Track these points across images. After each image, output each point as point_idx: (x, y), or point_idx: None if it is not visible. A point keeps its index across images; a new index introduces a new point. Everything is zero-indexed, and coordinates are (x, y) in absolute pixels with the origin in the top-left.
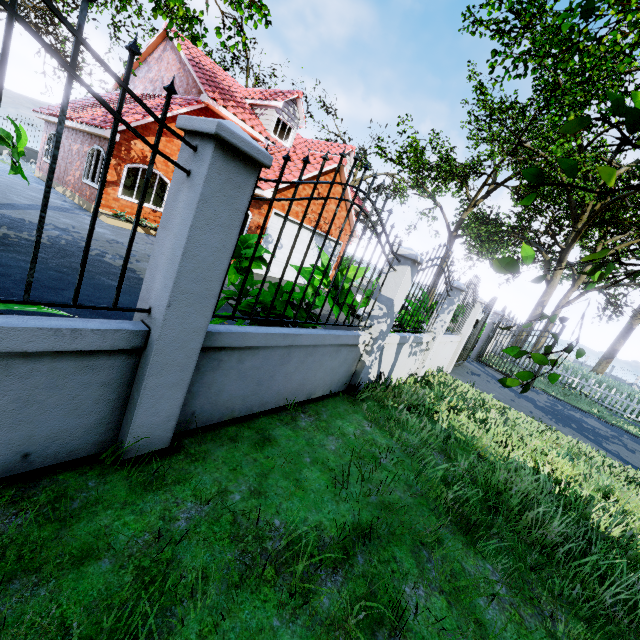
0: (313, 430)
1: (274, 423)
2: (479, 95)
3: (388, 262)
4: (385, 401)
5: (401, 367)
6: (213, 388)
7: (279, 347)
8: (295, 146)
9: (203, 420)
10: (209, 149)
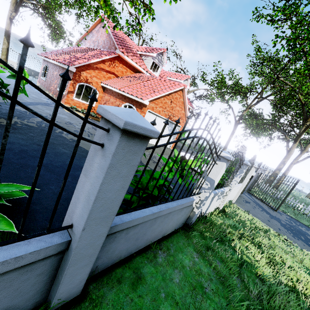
0: (166, 265)
1: (143, 261)
2: (257, 52)
3: (214, 161)
4: (204, 234)
5: (212, 206)
6: (109, 251)
7: (150, 219)
8: (160, 75)
9: (102, 267)
10: (117, 135)
